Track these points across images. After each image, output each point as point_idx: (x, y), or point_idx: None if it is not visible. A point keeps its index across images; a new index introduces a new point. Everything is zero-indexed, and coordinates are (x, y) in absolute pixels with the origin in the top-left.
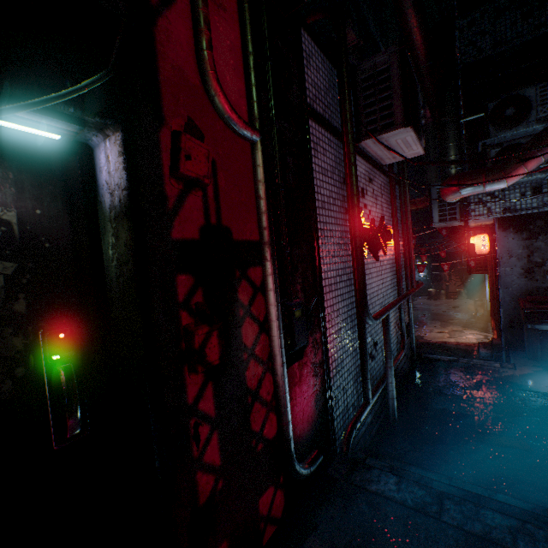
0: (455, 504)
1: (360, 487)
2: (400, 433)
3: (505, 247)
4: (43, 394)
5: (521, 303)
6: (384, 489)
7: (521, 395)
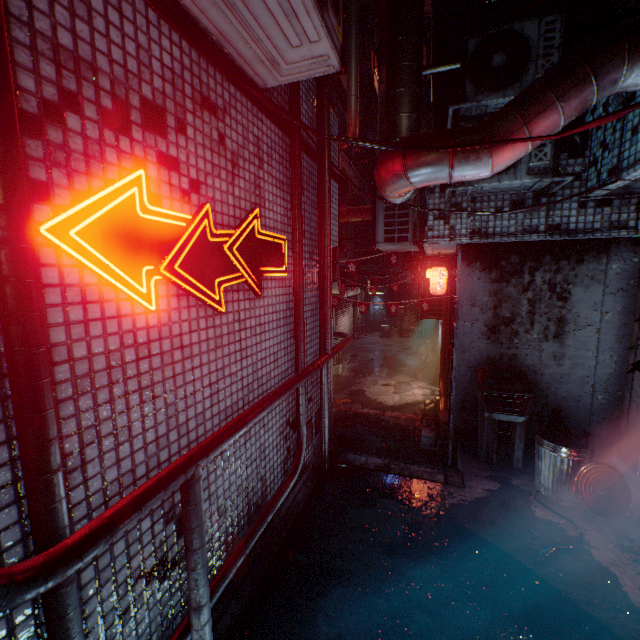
0: None
1: None
2: None
3: (468, 290)
4: None
5: (480, 378)
6: None
7: (472, 565)
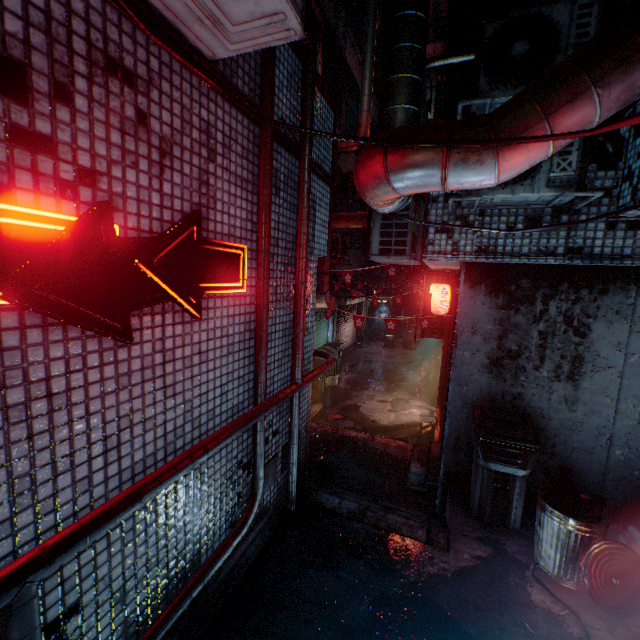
0: None
1: None
2: None
3: (470, 315)
4: None
5: (478, 419)
6: None
7: None
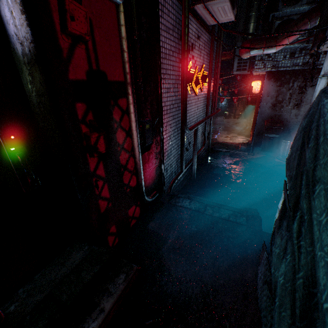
0: (211, 208)
1: (173, 204)
2: (195, 184)
3: (267, 90)
4: (11, 167)
5: (266, 123)
6: (184, 204)
7: (252, 167)
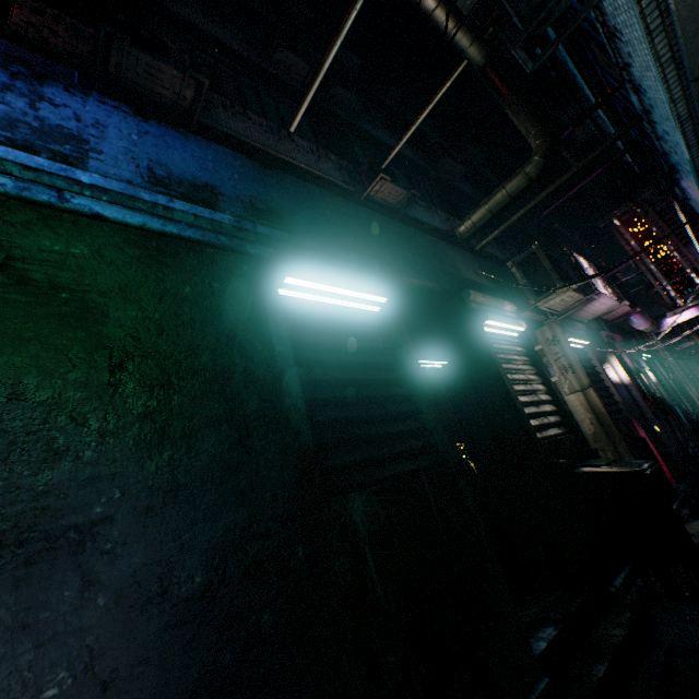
0: None
1: None
2: None
3: None
4: None
5: None
6: None
7: None
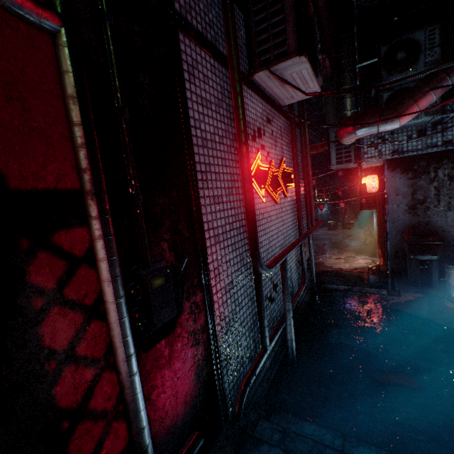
0: None
1: None
2: (298, 374)
3: (393, 186)
4: None
5: (406, 236)
6: None
7: (407, 323)
